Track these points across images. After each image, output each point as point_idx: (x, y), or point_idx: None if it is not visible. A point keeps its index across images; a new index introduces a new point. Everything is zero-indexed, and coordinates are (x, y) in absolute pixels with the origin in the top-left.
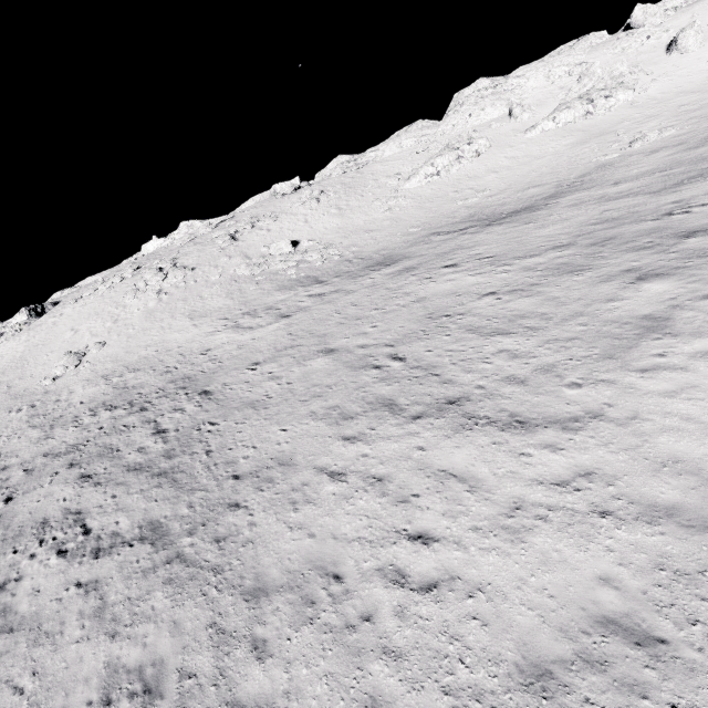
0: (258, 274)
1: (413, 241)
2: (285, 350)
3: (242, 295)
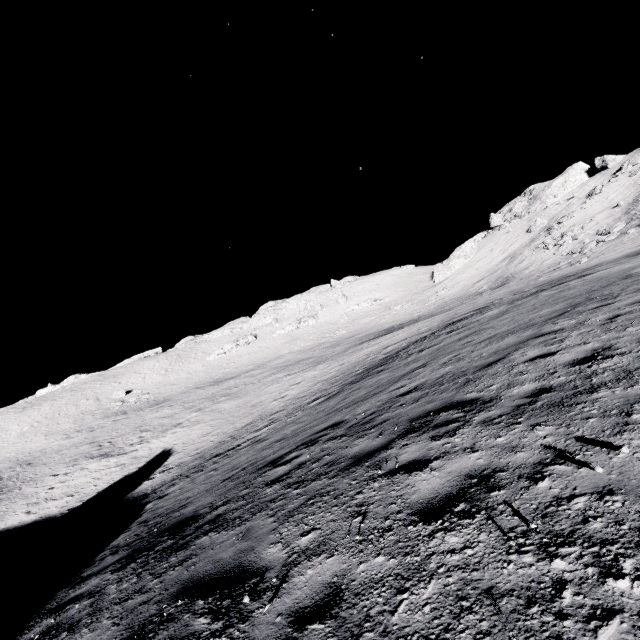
0: (98, 410)
1: (184, 391)
2: (77, 444)
3: (82, 422)
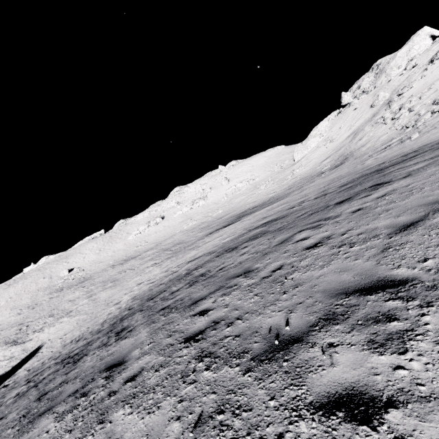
0: (48, 286)
1: (104, 269)
2: (14, 324)
3: (36, 297)
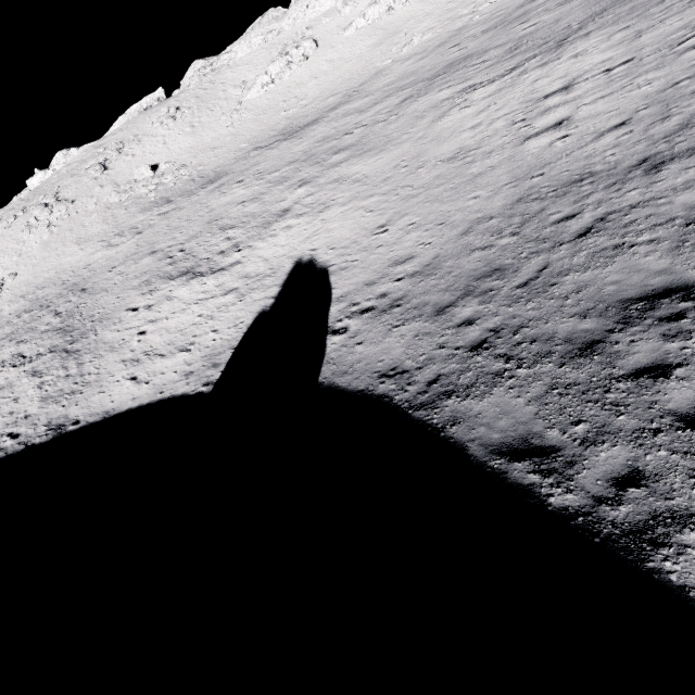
0: (126, 200)
1: (239, 157)
2: (131, 256)
3: (115, 220)
